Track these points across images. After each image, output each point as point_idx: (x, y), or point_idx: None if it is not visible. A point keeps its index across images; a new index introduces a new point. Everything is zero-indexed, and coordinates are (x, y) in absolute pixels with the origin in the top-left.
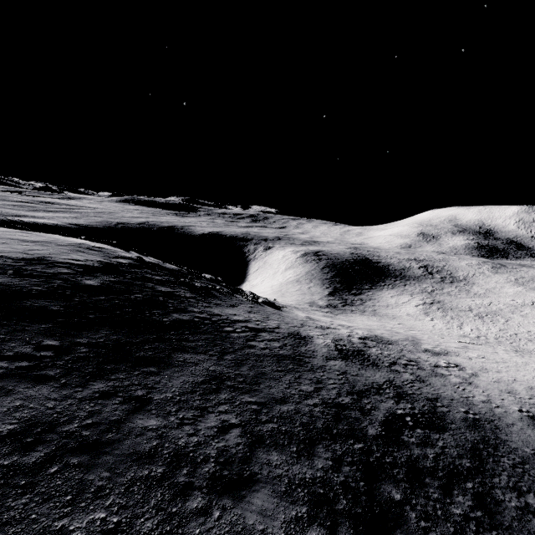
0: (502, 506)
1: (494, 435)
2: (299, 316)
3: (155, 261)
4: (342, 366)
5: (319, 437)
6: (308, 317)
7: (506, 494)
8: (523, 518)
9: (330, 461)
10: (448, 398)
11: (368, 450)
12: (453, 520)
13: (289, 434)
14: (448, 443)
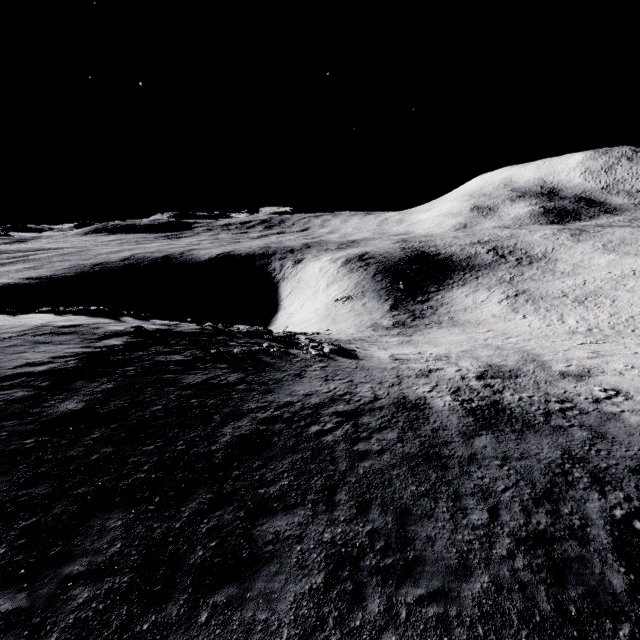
0: None
1: None
2: (384, 360)
3: (162, 325)
4: (494, 445)
5: None
6: (393, 357)
7: None
8: None
9: None
10: None
11: None
12: None
13: None
14: None
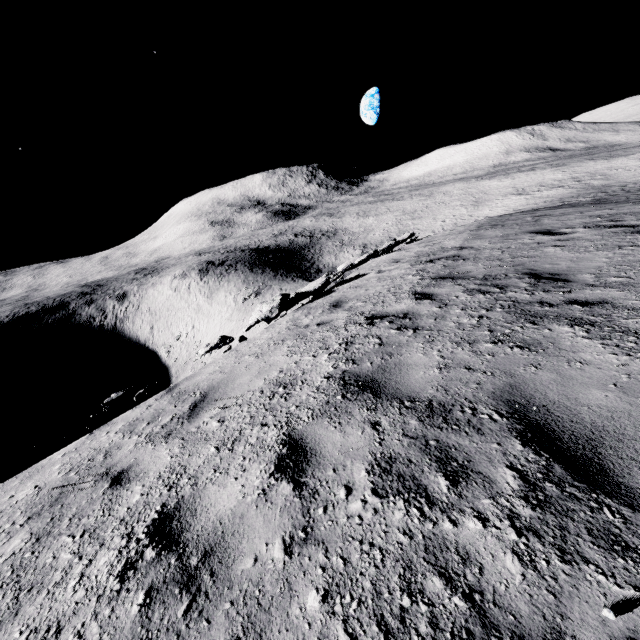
0: None
1: None
2: None
3: None
4: None
5: None
6: None
7: None
8: None
9: None
10: None
11: None
12: None
13: None
14: None
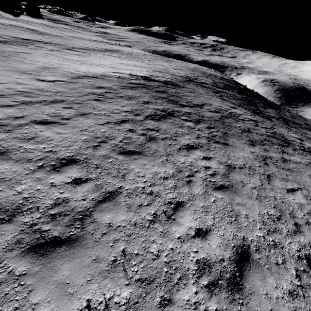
0: None
1: None
2: None
3: None
4: None
5: None
6: None
7: None
8: None
9: None
10: None
11: None
12: None
13: None
14: None
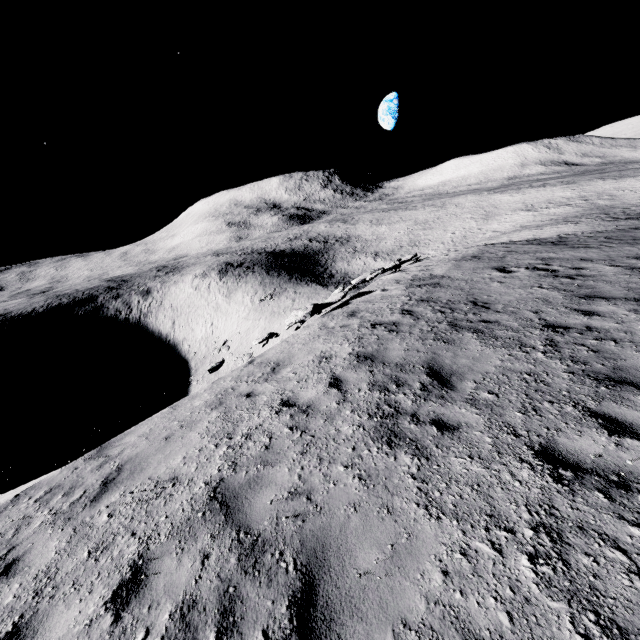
0: None
1: None
2: None
3: None
4: None
5: None
6: None
7: None
8: None
9: None
10: None
11: None
12: None
13: None
14: None
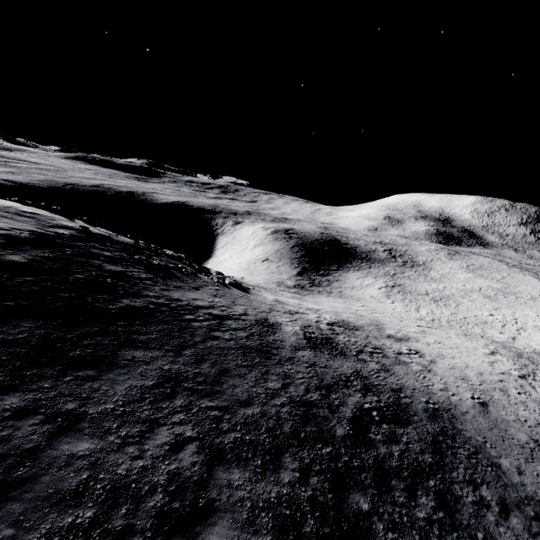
0: (461, 503)
1: (451, 425)
2: (268, 299)
3: (105, 232)
4: (311, 357)
5: (286, 444)
6: (276, 300)
7: (463, 489)
8: (479, 514)
9: (297, 473)
10: (411, 388)
11: (336, 454)
12: (418, 526)
13: (254, 443)
14: (412, 438)
